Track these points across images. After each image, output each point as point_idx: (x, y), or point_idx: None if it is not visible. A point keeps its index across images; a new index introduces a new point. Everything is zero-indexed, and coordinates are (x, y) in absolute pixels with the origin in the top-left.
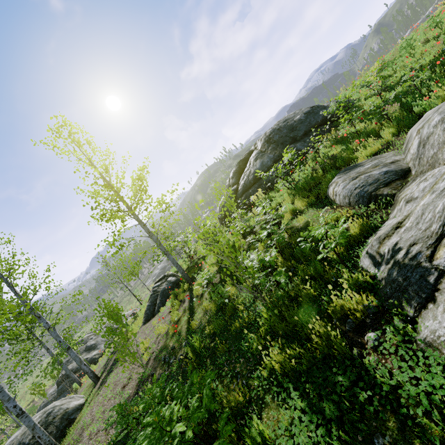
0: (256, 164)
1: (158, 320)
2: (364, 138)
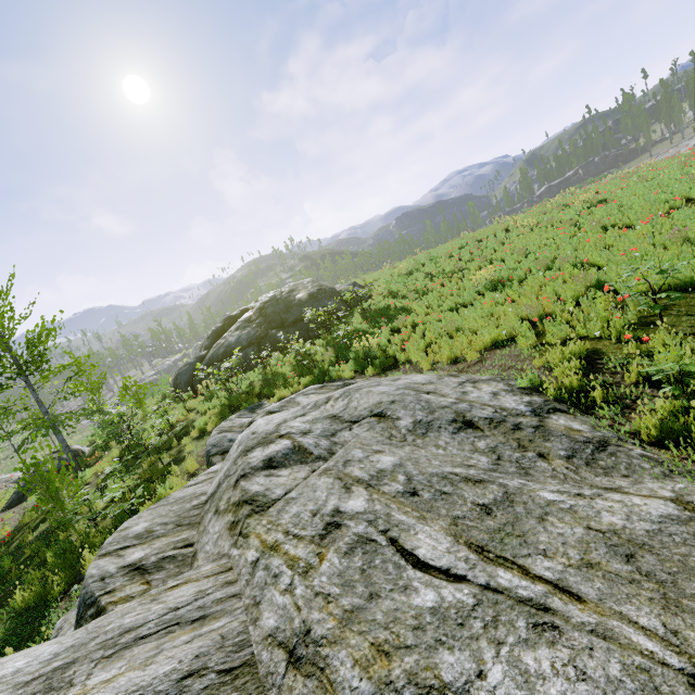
0: (234, 336)
1: (15, 514)
2: (298, 373)
